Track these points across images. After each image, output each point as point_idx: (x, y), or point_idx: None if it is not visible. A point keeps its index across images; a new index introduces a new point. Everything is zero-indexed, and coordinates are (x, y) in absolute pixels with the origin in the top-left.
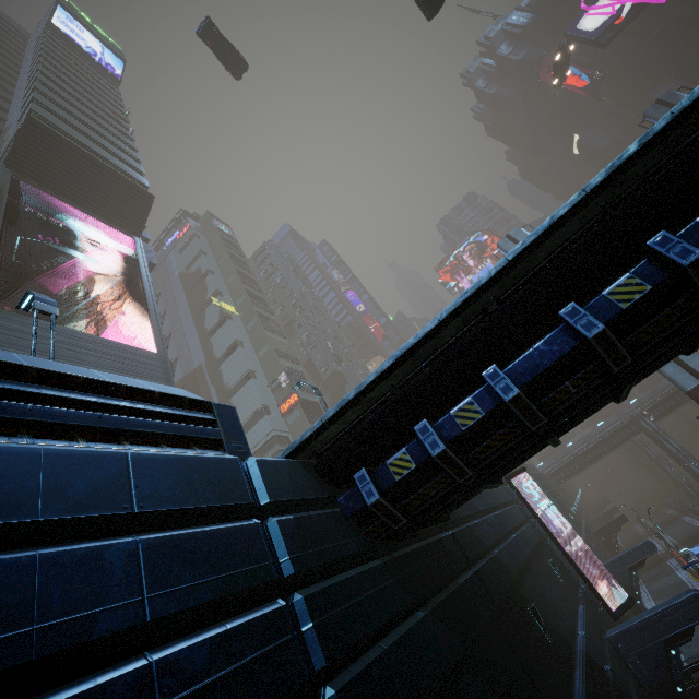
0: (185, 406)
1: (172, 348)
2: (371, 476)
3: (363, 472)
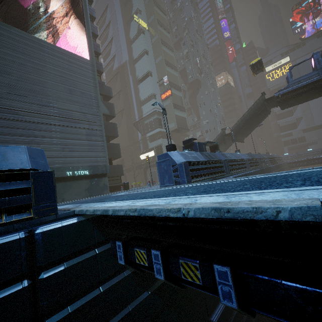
0: (2, 179)
1: (113, 47)
2: (126, 247)
3: (120, 244)
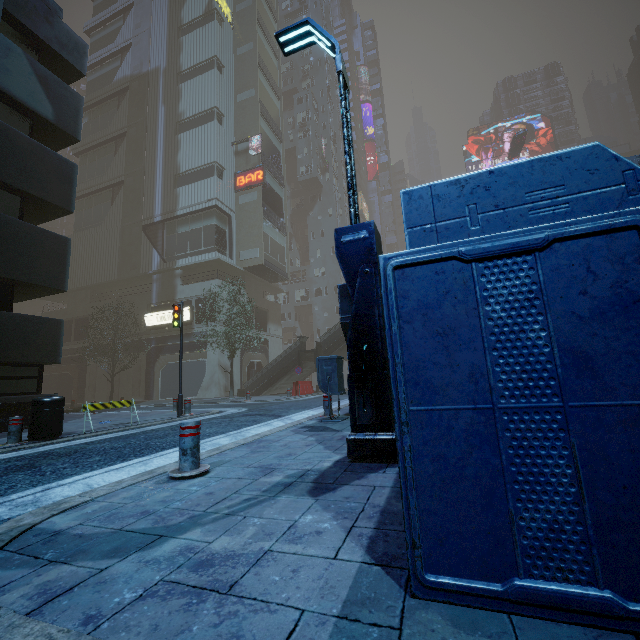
0: None
1: (127, 26)
2: None
3: None
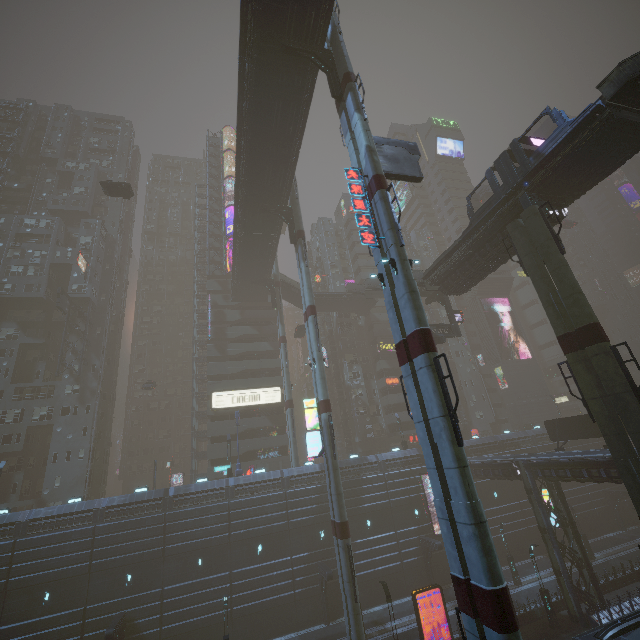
0: None
1: None
2: None
3: None
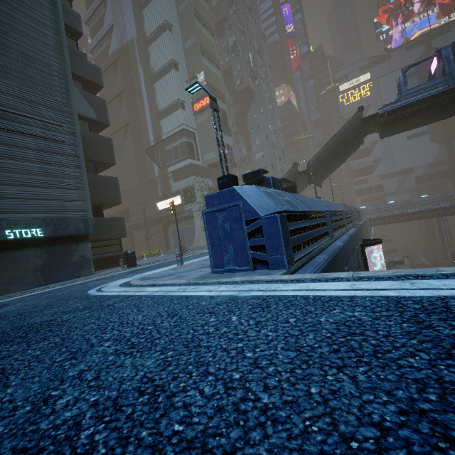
0: None
1: (108, 12)
2: None
3: None
